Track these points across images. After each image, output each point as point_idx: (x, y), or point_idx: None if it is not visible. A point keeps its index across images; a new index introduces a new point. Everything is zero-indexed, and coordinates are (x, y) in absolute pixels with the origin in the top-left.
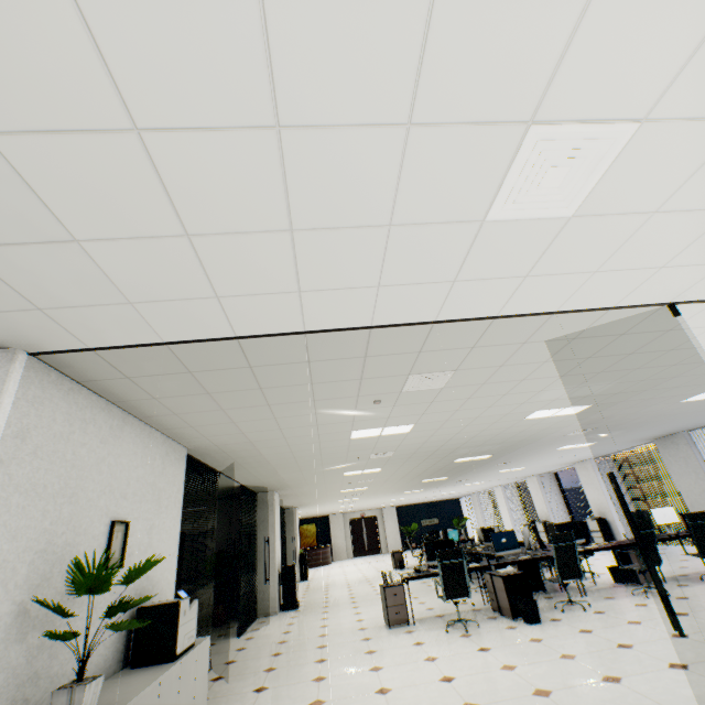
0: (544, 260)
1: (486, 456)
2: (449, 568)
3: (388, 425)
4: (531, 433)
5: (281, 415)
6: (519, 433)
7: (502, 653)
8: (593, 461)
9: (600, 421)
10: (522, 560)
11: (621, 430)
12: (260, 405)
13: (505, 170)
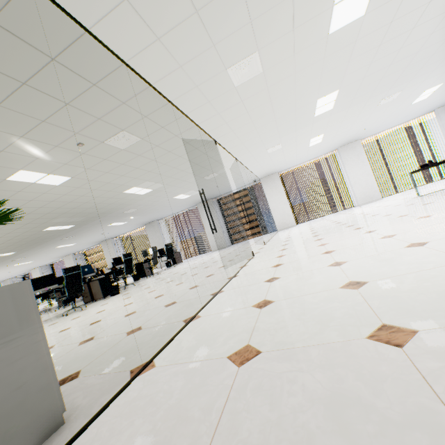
0: (217, 99)
1: (69, 227)
2: (72, 278)
3: (54, 173)
4: (113, 207)
5: None
6: (109, 205)
7: (117, 300)
8: (113, 239)
9: (144, 204)
10: (101, 275)
11: (144, 213)
12: None
13: (244, 58)
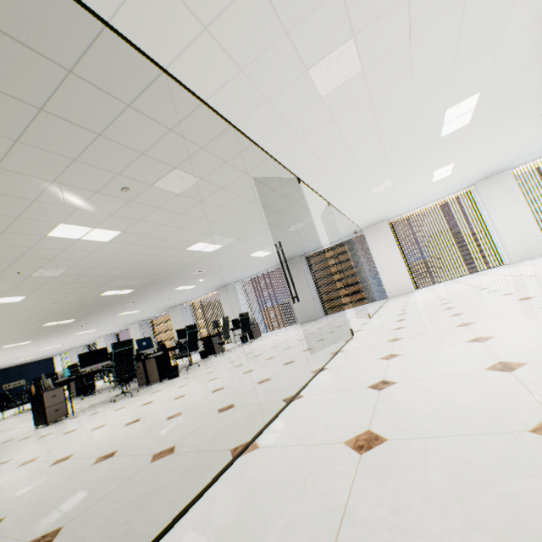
0: (297, 117)
1: (129, 291)
2: (122, 355)
3: (100, 227)
4: (177, 267)
5: (9, 166)
6: (171, 265)
7: (172, 386)
8: (182, 305)
9: (214, 263)
10: (161, 350)
11: (215, 275)
12: (3, 136)
13: (333, 50)
